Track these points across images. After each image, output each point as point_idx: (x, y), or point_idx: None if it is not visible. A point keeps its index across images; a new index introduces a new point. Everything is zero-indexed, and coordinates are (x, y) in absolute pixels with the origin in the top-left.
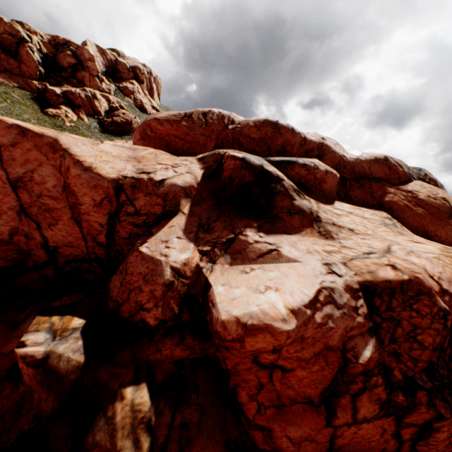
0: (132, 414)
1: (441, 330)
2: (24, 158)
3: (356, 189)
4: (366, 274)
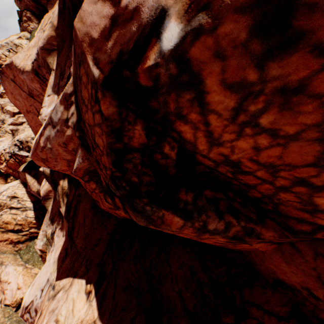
0: (62, 190)
1: (102, 124)
2: (21, 81)
3: None
4: None
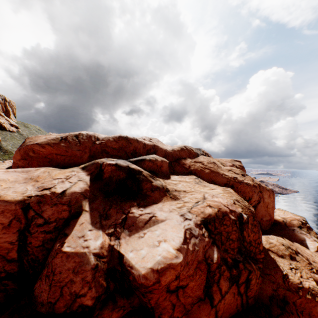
0: None
1: (236, 229)
2: None
3: (177, 166)
4: (201, 214)
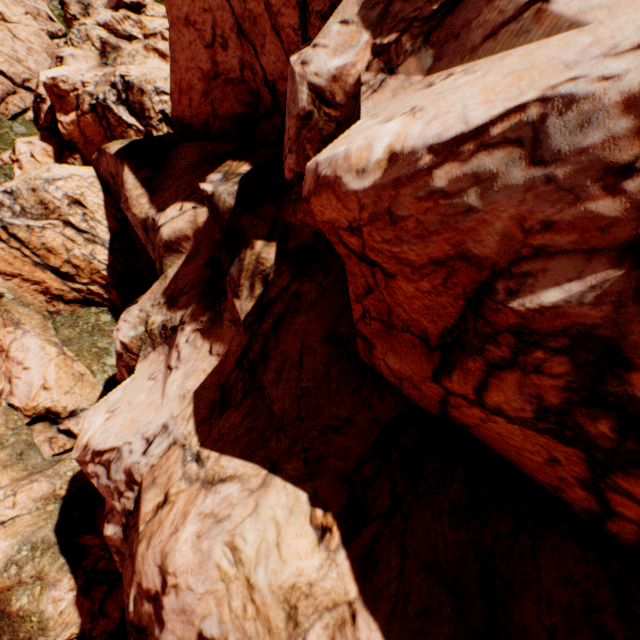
0: (255, 264)
1: None
2: None
3: None
4: None
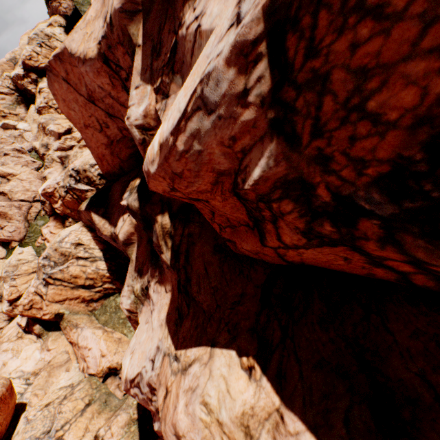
0: (162, 230)
1: None
2: (77, 79)
3: None
4: None
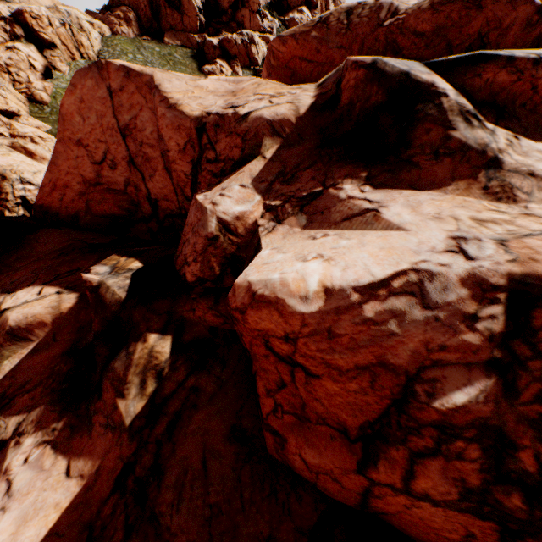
0: (148, 358)
1: None
2: (129, 104)
3: None
4: (539, 262)
